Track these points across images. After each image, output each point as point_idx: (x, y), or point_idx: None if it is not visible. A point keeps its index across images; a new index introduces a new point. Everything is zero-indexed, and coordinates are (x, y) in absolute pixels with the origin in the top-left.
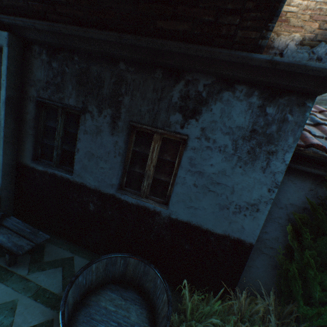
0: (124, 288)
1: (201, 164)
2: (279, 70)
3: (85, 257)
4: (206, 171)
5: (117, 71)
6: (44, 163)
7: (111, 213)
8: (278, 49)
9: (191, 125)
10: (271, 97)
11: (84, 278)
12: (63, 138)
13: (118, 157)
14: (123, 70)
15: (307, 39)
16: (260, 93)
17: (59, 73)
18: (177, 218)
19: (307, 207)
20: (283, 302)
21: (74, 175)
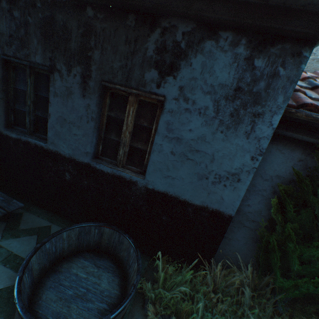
0: (99, 256)
1: (179, 129)
2: (272, 7)
3: (63, 227)
4: (184, 138)
5: (84, 19)
6: (18, 130)
7: (87, 183)
8: None
9: (169, 84)
10: (260, 46)
11: (53, 246)
12: (35, 102)
13: (91, 122)
14: (91, 18)
15: None
16: (248, 41)
17: (21, 24)
18: (154, 188)
19: (294, 179)
20: (261, 274)
21: (47, 143)
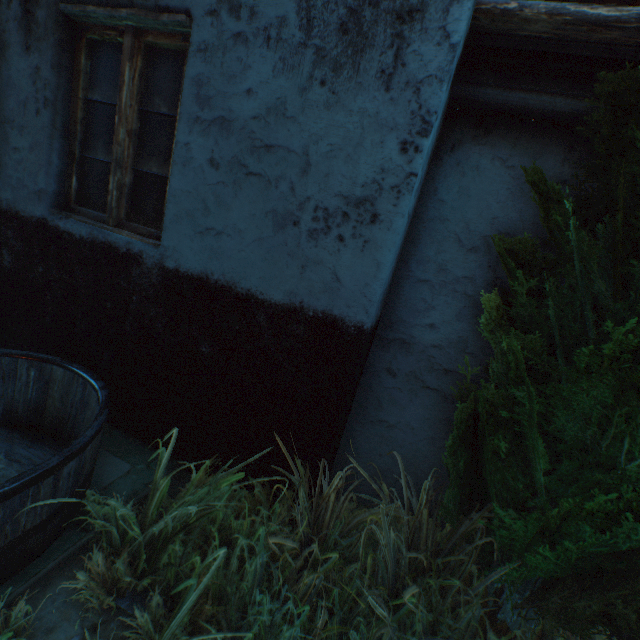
0: (33, 441)
1: (225, 94)
2: None
3: None
4: (237, 116)
5: None
6: None
7: (43, 270)
8: None
9: None
10: None
11: None
12: None
13: (45, 113)
14: None
15: None
16: None
17: None
18: (179, 268)
19: (548, 241)
20: (457, 509)
21: None
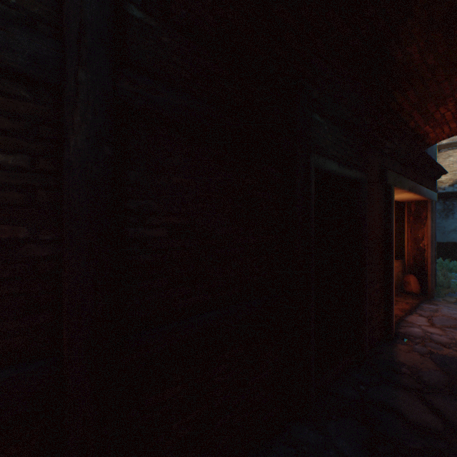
0: None
1: None
2: (443, 194)
3: None
4: None
5: None
6: None
7: None
8: (442, 188)
9: None
10: (445, 200)
11: None
12: None
13: None
14: None
15: (450, 184)
16: (441, 199)
17: None
18: None
19: None
20: None
21: None
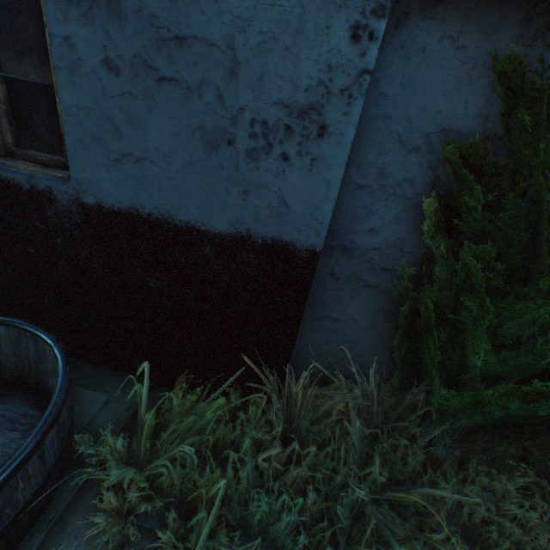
0: (0, 396)
1: None
2: None
3: None
4: None
5: None
6: None
7: None
8: None
9: None
10: None
11: None
12: None
13: None
14: None
15: None
16: None
17: None
18: (101, 203)
19: (490, 135)
20: (400, 385)
21: None
